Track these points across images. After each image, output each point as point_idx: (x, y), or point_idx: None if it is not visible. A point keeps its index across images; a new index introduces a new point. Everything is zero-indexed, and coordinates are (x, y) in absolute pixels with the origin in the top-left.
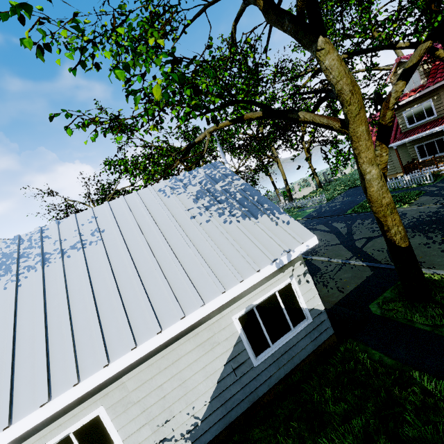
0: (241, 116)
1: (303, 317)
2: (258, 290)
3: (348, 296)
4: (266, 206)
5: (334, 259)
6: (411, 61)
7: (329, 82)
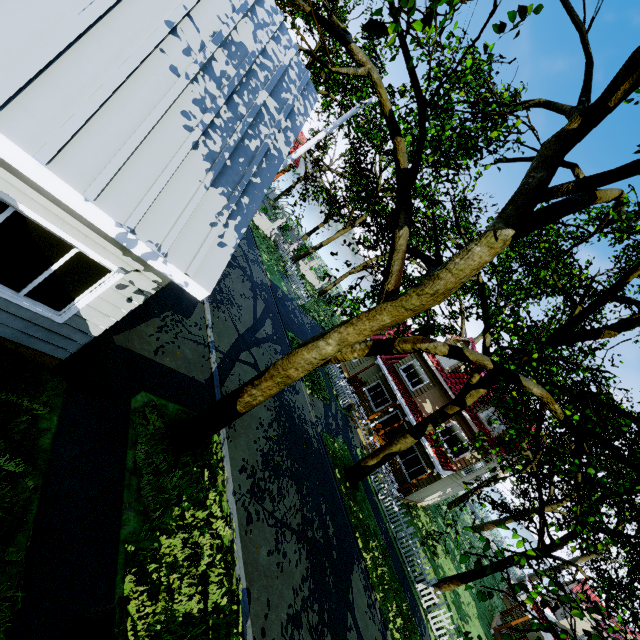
0: (399, 132)
1: (59, 307)
2: (57, 210)
3: (151, 363)
4: (246, 202)
5: (211, 332)
6: (472, 354)
7: (450, 260)
